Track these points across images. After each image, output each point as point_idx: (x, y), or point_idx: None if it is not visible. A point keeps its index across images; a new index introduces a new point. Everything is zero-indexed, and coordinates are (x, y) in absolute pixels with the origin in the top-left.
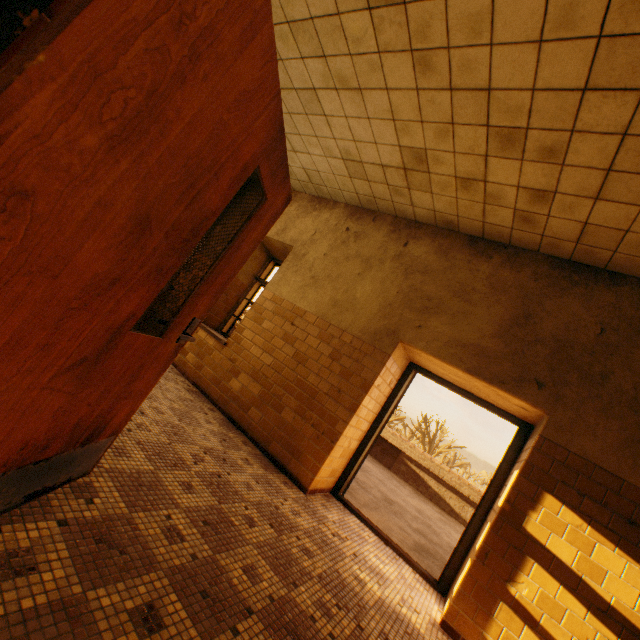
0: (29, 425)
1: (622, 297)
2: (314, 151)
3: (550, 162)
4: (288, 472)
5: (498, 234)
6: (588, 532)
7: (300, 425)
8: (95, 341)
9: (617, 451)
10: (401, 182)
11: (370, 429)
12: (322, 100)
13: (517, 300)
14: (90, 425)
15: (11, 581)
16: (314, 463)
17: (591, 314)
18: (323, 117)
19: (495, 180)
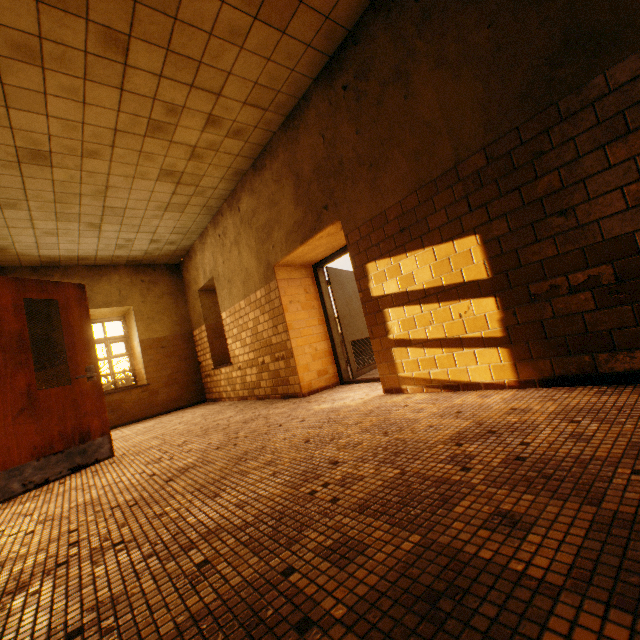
0: (27, 439)
1: (316, 104)
2: (156, 223)
3: (181, 113)
4: (291, 395)
5: (252, 150)
6: (393, 262)
7: (278, 365)
8: (21, 401)
9: (372, 198)
10: (191, 188)
11: (327, 328)
12: (113, 206)
13: (288, 174)
14: (74, 433)
15: (64, 487)
16: (295, 377)
17: (314, 135)
18: (127, 210)
19: (195, 142)
